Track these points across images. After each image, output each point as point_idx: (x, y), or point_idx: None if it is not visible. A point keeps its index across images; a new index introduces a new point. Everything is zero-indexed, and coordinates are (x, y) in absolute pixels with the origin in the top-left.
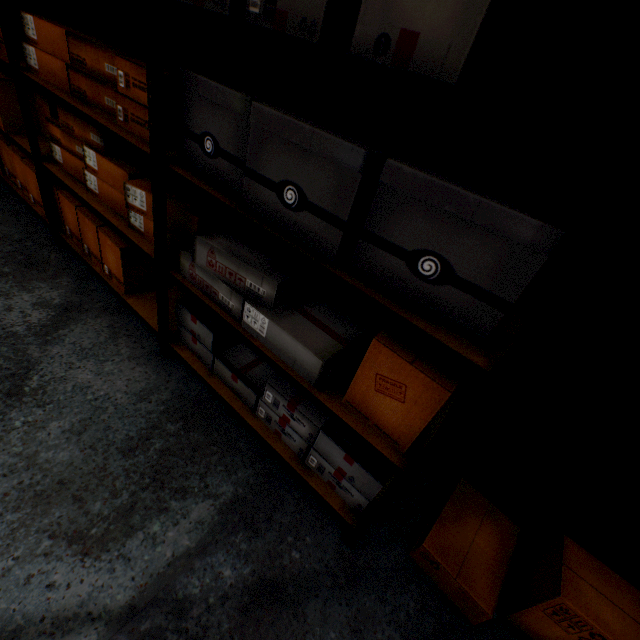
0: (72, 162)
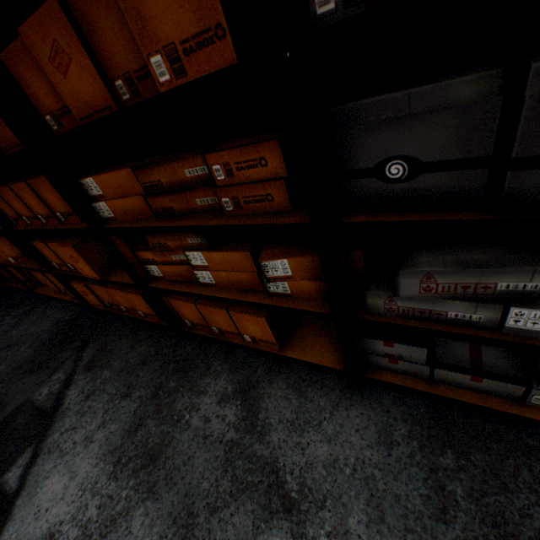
0: (172, 270)
